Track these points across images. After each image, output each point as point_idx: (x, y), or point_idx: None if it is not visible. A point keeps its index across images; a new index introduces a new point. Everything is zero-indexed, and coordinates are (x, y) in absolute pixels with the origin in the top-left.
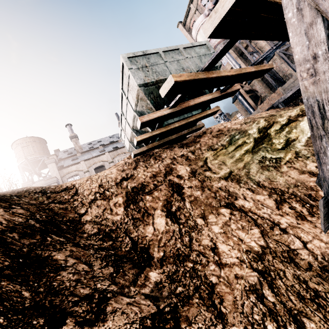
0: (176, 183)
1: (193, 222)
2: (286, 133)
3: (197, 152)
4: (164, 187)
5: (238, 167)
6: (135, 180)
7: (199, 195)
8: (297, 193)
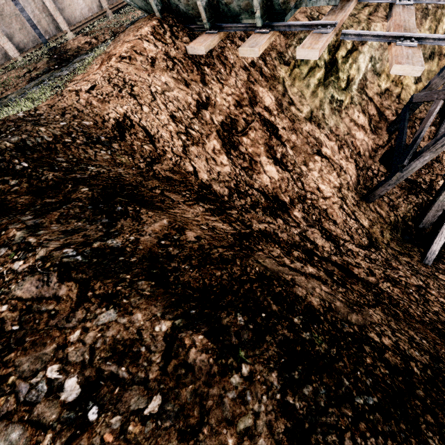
0: (268, 120)
1: (299, 169)
2: (349, 66)
3: (269, 62)
4: (258, 126)
5: (316, 105)
6: (218, 110)
7: (295, 140)
8: (348, 140)
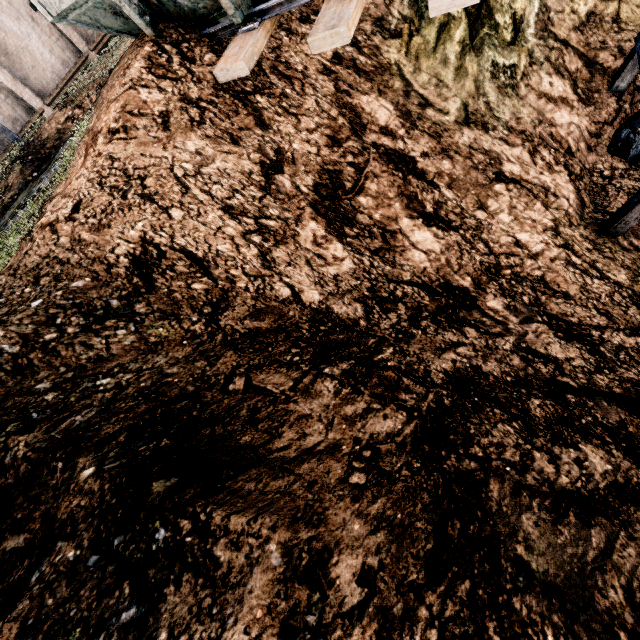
0: (393, 150)
1: (473, 219)
2: None
3: (364, 43)
4: (379, 168)
5: (470, 92)
6: (302, 165)
7: (451, 169)
8: (543, 135)
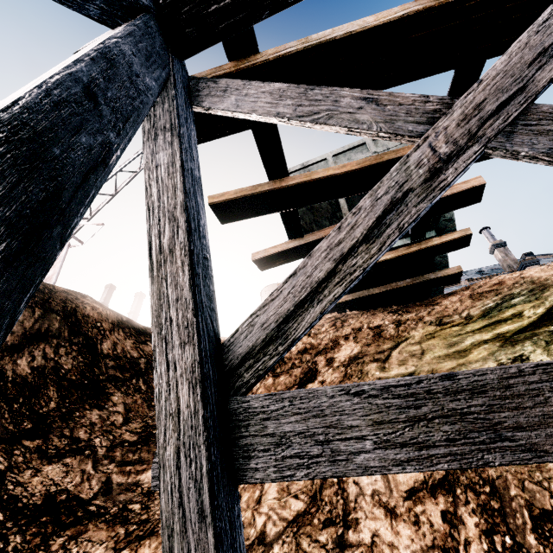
0: (316, 369)
1: None
2: None
3: (406, 324)
4: (297, 372)
5: (436, 368)
6: None
7: None
8: (510, 487)
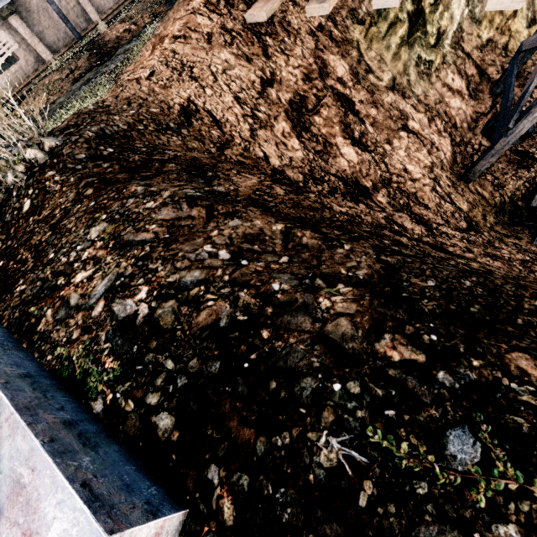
0: (342, 94)
1: (382, 149)
2: (439, 16)
3: (339, 22)
4: (331, 102)
5: (399, 71)
6: (285, 87)
7: (375, 114)
8: (440, 110)
